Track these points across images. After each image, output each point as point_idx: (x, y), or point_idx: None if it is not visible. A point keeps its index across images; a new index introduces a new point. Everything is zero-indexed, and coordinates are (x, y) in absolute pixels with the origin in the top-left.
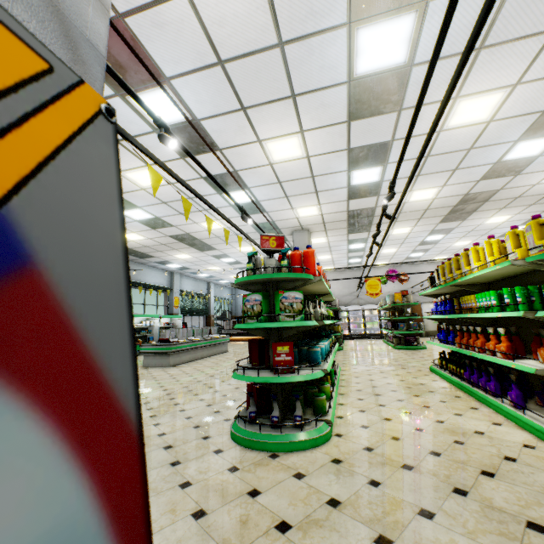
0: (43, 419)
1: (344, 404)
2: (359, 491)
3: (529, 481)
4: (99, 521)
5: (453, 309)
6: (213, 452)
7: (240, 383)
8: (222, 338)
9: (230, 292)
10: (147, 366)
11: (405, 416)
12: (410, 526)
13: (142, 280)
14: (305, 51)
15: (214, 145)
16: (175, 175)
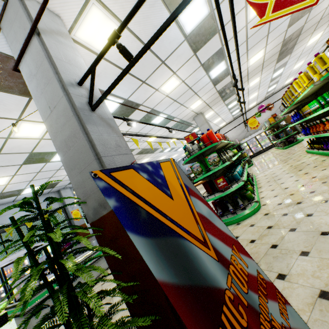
0: (199, 201)
1: (262, 191)
2: (279, 220)
3: None
4: (210, 210)
5: (301, 117)
6: None
7: None
8: None
9: None
10: None
11: (295, 183)
12: (302, 221)
13: None
14: (159, 42)
15: (138, 104)
16: (140, 135)
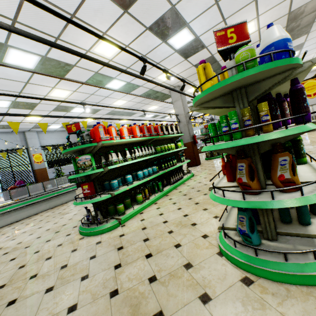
0: None
1: (157, 203)
2: (80, 261)
3: (161, 263)
4: None
5: None
6: (66, 235)
7: None
8: None
9: None
10: None
11: (173, 211)
12: (69, 283)
13: None
14: None
15: (69, 64)
16: None
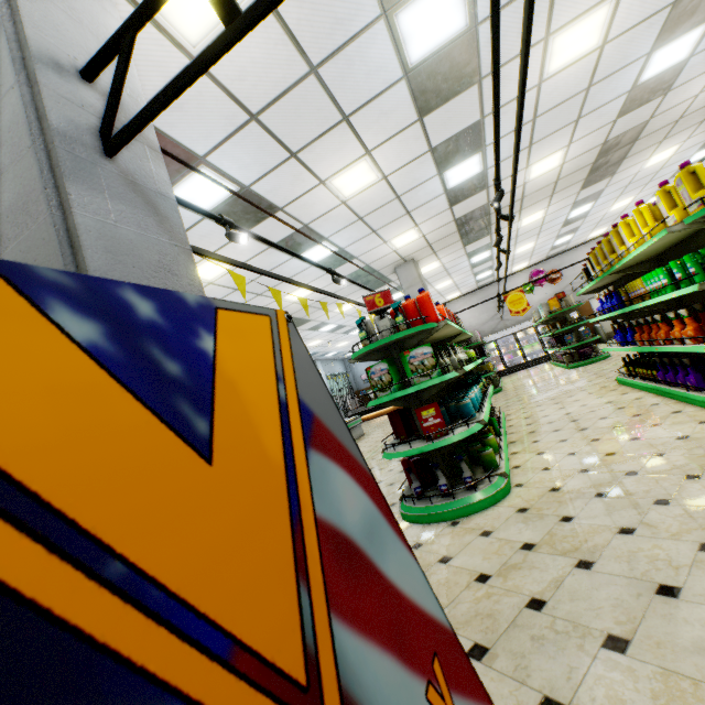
0: (345, 471)
1: (518, 452)
2: (552, 530)
3: None
4: (376, 508)
5: (621, 302)
6: None
7: (392, 465)
8: (352, 422)
9: (342, 364)
10: None
11: (591, 444)
12: (610, 545)
13: None
14: (343, 65)
15: (273, 207)
16: (255, 269)
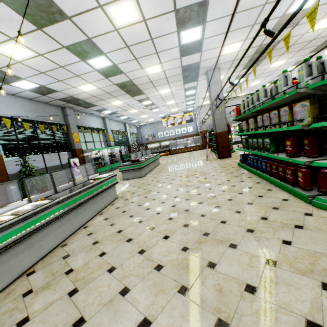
0: None
1: None
2: None
3: None
4: None
5: None
6: None
7: (222, 178)
8: (157, 156)
9: (136, 129)
10: (126, 179)
11: None
12: None
13: (88, 125)
14: None
15: None
16: None
